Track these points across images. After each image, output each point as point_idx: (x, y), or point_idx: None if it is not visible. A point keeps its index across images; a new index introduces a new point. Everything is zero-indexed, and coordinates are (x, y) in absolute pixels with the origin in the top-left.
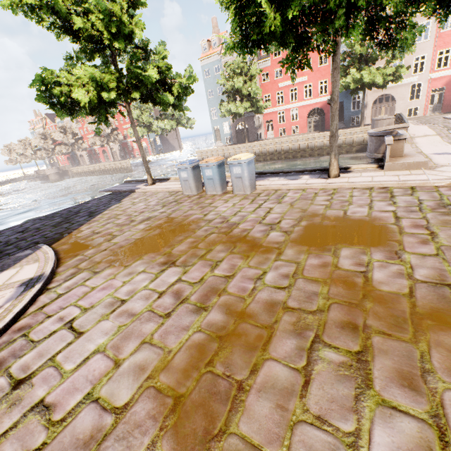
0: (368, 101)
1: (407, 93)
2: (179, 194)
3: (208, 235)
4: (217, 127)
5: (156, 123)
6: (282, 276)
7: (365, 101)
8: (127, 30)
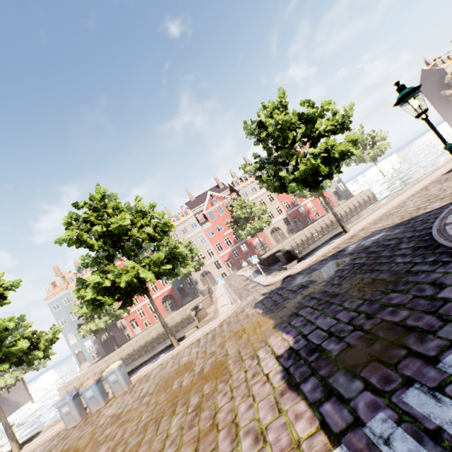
0: (197, 278)
1: (214, 267)
2: (62, 433)
3: (104, 431)
4: (78, 349)
5: None
6: (150, 411)
7: (195, 279)
8: (2, 327)
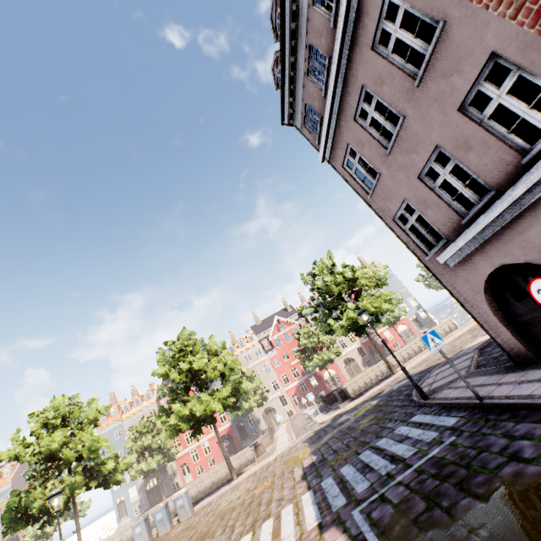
0: (259, 415)
1: (279, 402)
2: None
3: (178, 536)
4: (121, 497)
5: (30, 531)
6: (215, 516)
7: (257, 416)
8: (100, 445)
